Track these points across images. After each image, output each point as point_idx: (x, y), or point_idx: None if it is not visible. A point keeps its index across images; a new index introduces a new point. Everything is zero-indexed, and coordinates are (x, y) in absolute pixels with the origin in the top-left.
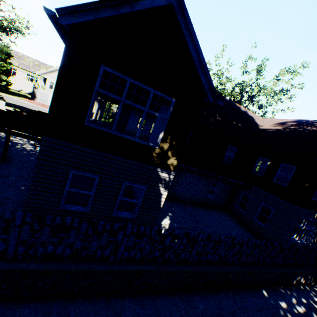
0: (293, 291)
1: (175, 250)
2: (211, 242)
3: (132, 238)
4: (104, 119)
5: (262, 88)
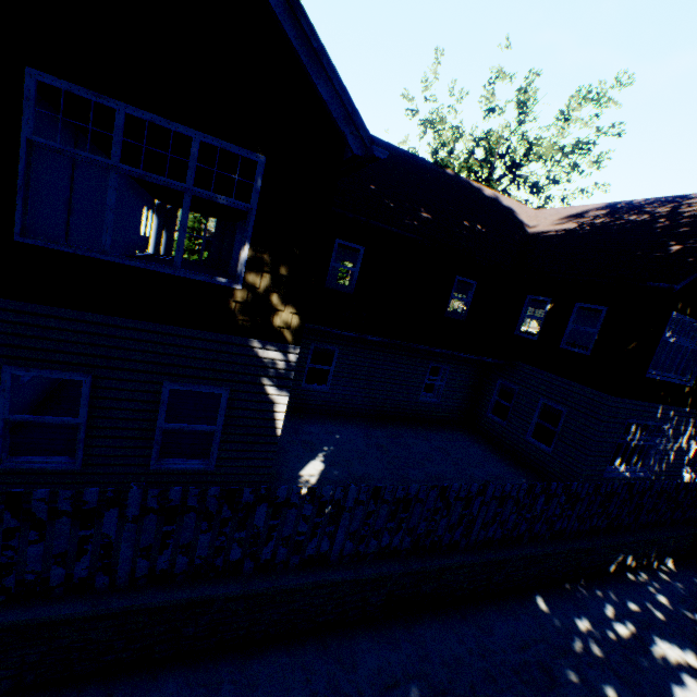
0: (609, 588)
1: (286, 538)
2: (384, 506)
3: (149, 523)
4: (189, 255)
5: (533, 144)
